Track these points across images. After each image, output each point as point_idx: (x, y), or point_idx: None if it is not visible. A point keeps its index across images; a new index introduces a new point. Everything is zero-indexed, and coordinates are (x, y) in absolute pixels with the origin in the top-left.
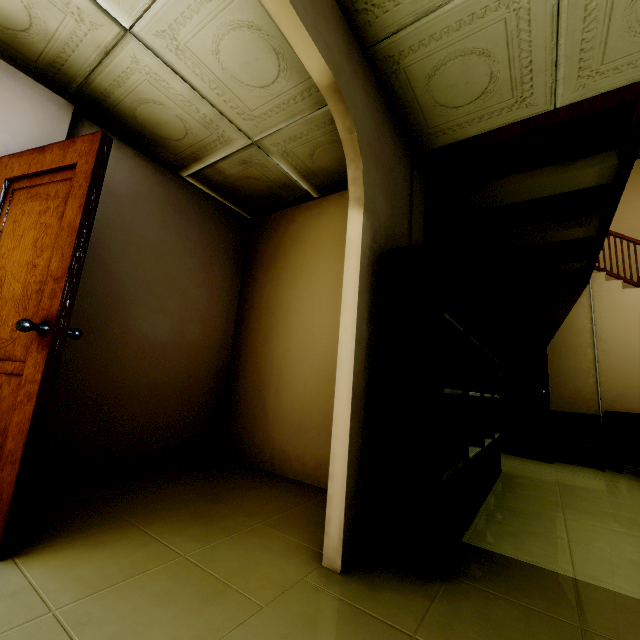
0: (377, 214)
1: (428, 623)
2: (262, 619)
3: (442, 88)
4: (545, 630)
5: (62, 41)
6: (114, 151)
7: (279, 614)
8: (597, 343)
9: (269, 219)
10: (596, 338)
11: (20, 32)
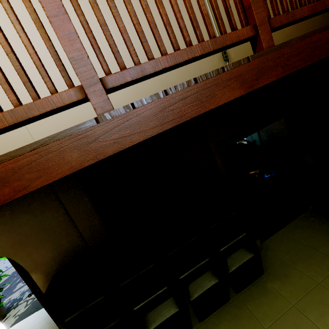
0: (42, 262)
1: None
2: None
3: None
4: None
5: None
6: None
7: None
8: None
9: None
10: None
11: None
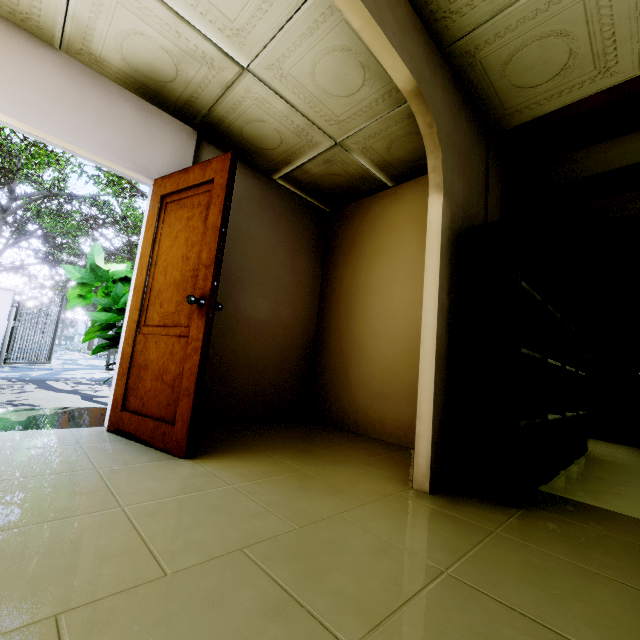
0: (455, 197)
1: (507, 527)
2: (372, 507)
3: (518, 71)
4: (617, 545)
5: (196, 85)
6: None
7: (384, 506)
8: None
9: (346, 210)
10: None
11: (168, 83)
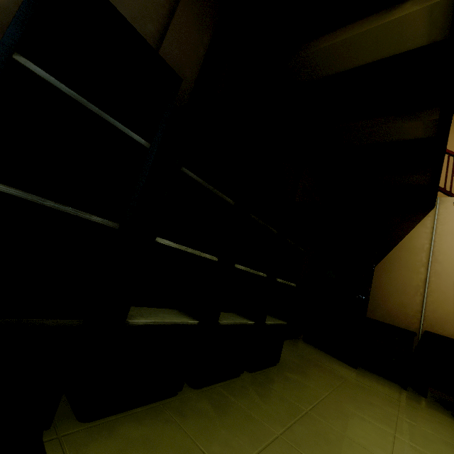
0: None
1: None
2: None
3: None
4: None
5: None
6: None
7: None
8: (432, 264)
9: None
10: (432, 259)
11: None
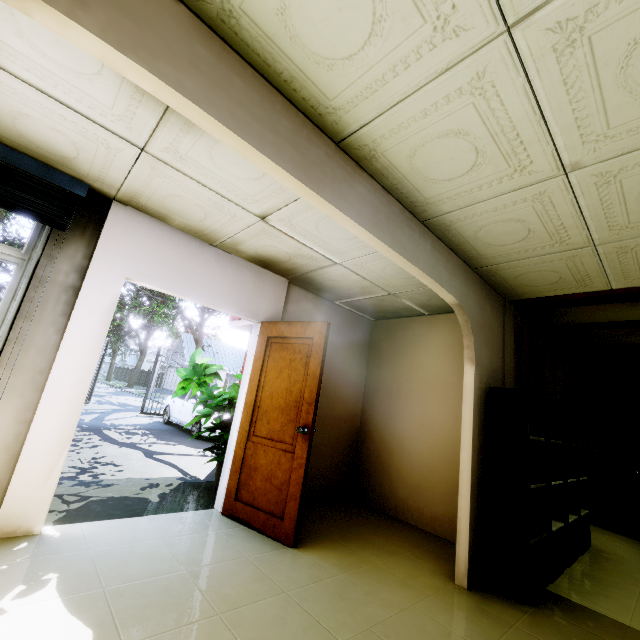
0: (482, 363)
1: (522, 622)
2: (432, 600)
3: (525, 280)
4: None
5: (300, 265)
6: (303, 299)
7: (440, 600)
8: None
9: (388, 324)
10: None
11: (280, 262)
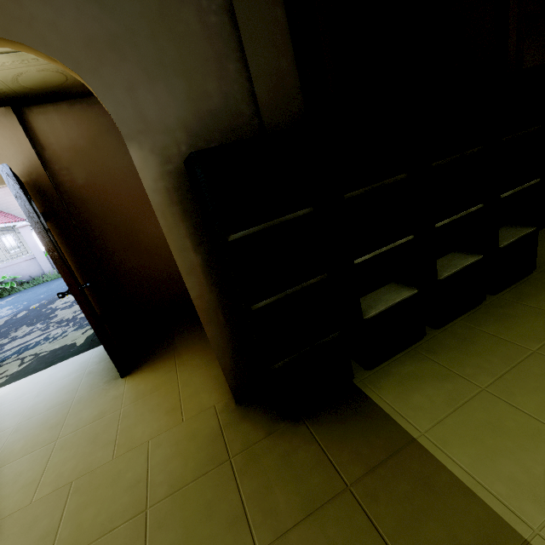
0: (157, 123)
1: (247, 452)
2: (178, 429)
3: None
4: (316, 479)
5: None
6: (56, 116)
7: (186, 427)
8: None
9: None
10: None
11: None
